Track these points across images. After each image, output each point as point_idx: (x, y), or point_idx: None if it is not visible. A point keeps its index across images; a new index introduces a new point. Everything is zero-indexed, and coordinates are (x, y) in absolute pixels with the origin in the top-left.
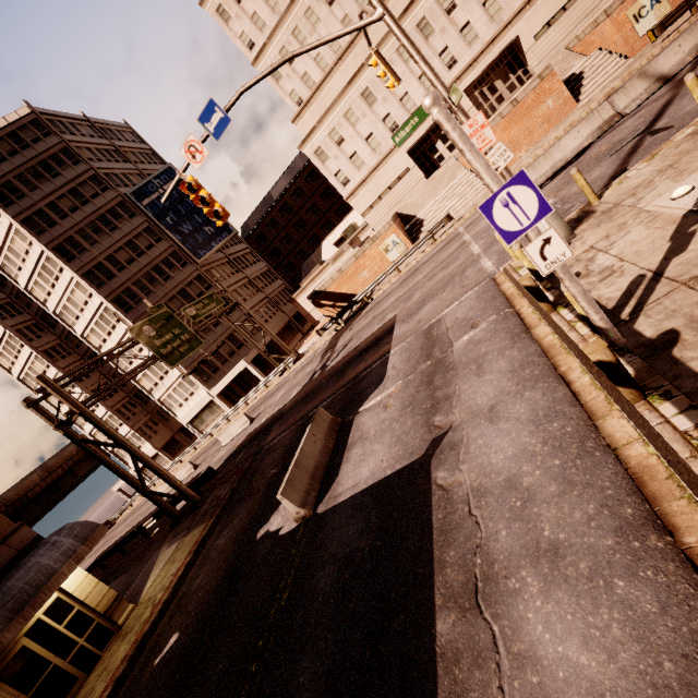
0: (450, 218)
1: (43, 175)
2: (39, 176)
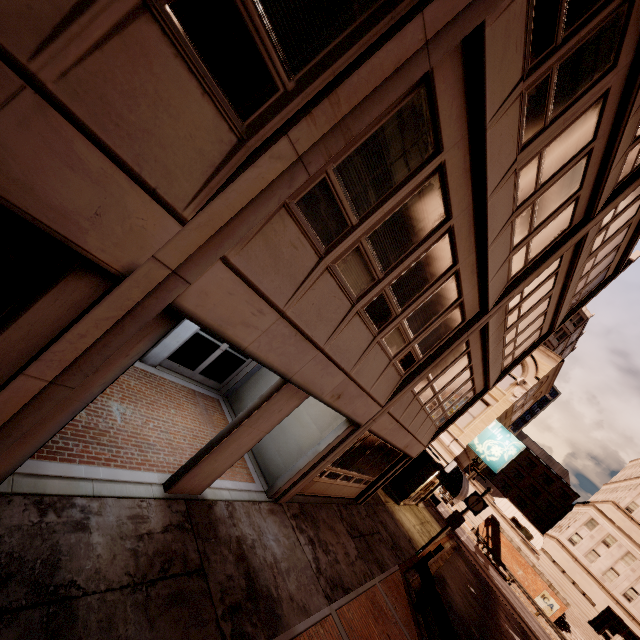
0: None
1: None
2: None
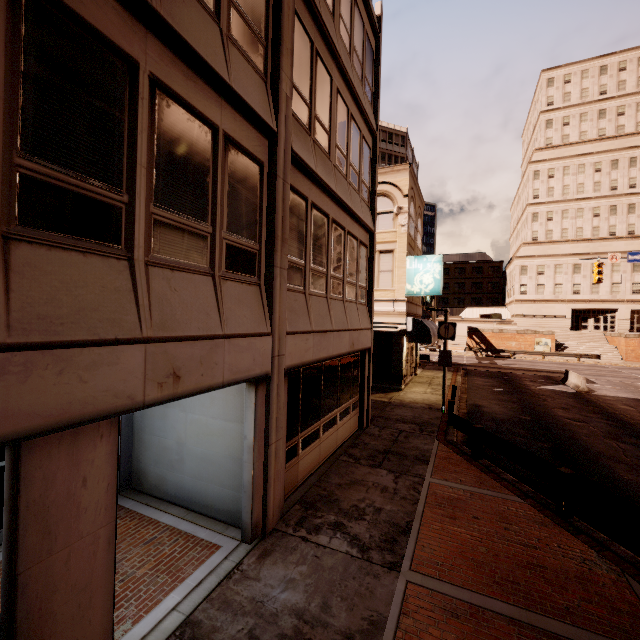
0: (598, 358)
1: (385, 159)
2: (384, 159)
